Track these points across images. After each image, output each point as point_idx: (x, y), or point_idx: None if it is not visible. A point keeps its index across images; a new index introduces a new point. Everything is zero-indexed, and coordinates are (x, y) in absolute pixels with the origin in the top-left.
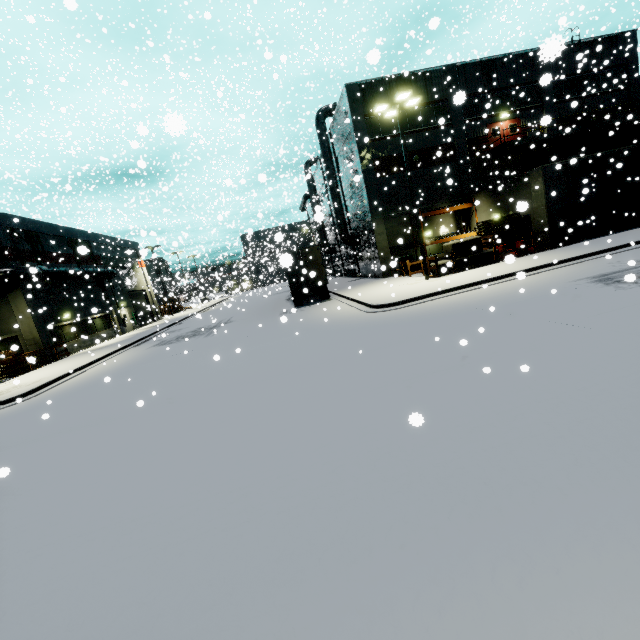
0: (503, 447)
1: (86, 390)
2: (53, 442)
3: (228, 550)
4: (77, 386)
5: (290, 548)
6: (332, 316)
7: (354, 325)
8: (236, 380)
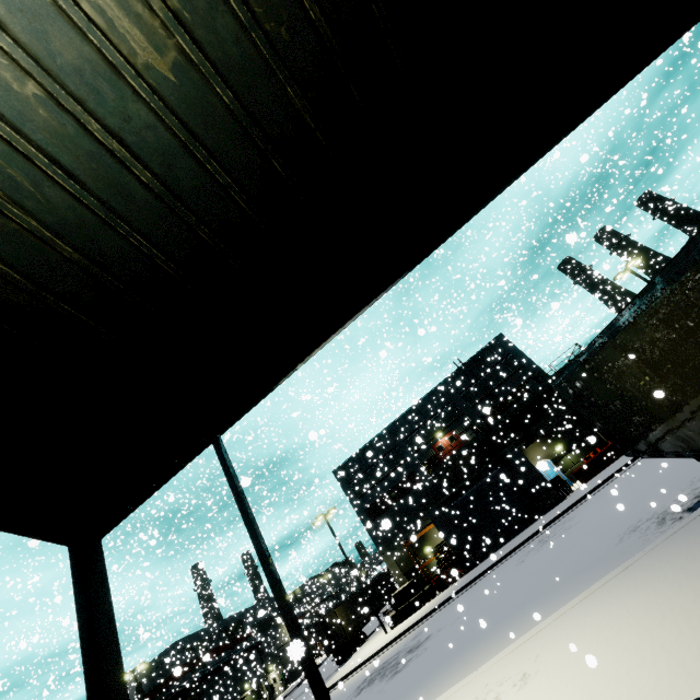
0: None
1: None
2: None
3: None
4: None
5: None
6: None
7: None
8: None
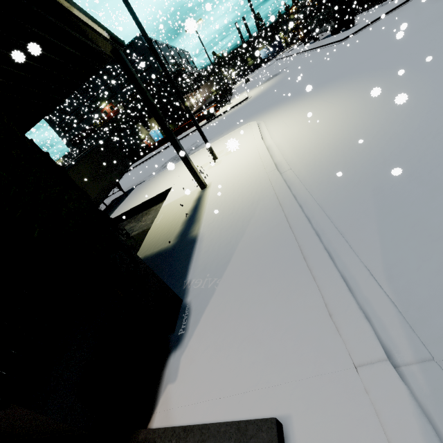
0: None
1: None
2: None
3: None
4: None
5: None
6: None
7: None
8: None
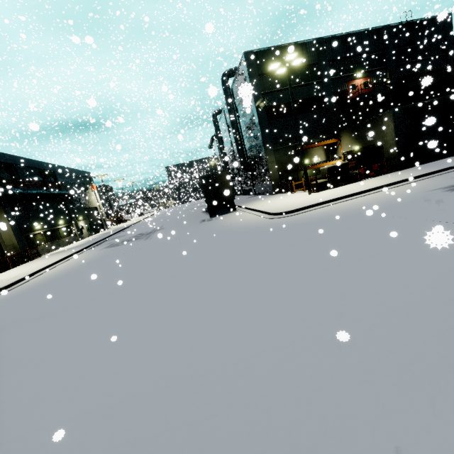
0: (451, 332)
1: (53, 283)
2: (26, 328)
3: (202, 450)
4: (46, 280)
5: (269, 450)
6: (242, 222)
7: (262, 228)
8: (175, 273)
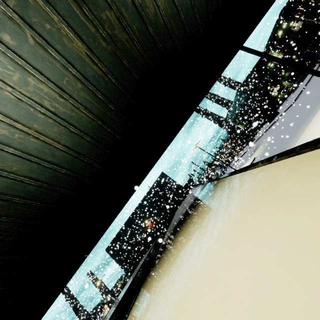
0: None
1: None
2: None
3: None
4: None
5: None
6: None
7: None
8: None
